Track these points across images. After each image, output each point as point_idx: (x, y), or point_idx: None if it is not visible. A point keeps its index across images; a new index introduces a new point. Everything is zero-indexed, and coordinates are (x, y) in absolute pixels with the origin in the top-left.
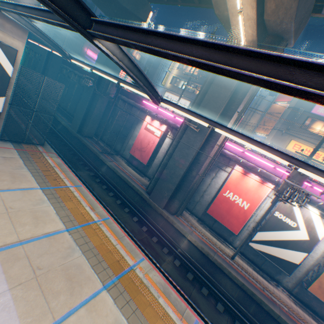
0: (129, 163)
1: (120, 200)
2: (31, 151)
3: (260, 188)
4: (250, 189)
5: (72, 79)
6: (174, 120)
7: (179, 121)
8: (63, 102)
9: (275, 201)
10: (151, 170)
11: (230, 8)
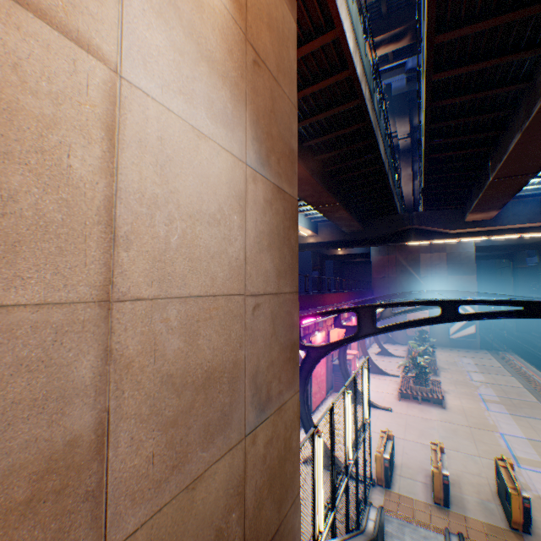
0: None
1: None
2: (495, 352)
3: None
4: None
5: None
6: None
7: None
8: None
9: None
10: None
11: None
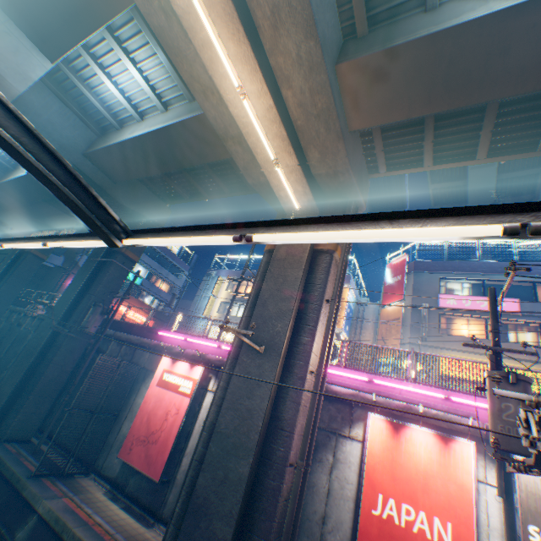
0: (117, 490)
1: None
2: None
3: (449, 457)
4: (429, 469)
5: (25, 326)
6: (220, 353)
7: None
8: None
9: (507, 486)
10: (175, 493)
11: (262, 163)
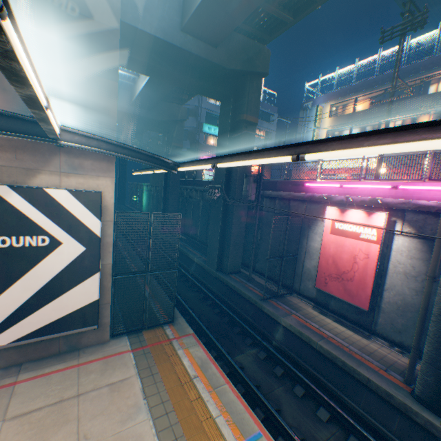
0: (321, 307)
1: (354, 438)
2: (155, 343)
3: None
4: None
5: (193, 197)
6: (395, 194)
7: (413, 191)
8: (190, 229)
9: None
10: (383, 318)
11: None
